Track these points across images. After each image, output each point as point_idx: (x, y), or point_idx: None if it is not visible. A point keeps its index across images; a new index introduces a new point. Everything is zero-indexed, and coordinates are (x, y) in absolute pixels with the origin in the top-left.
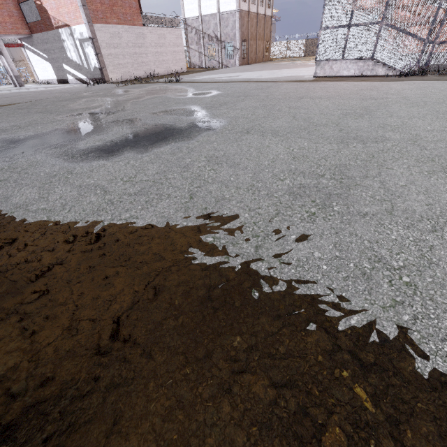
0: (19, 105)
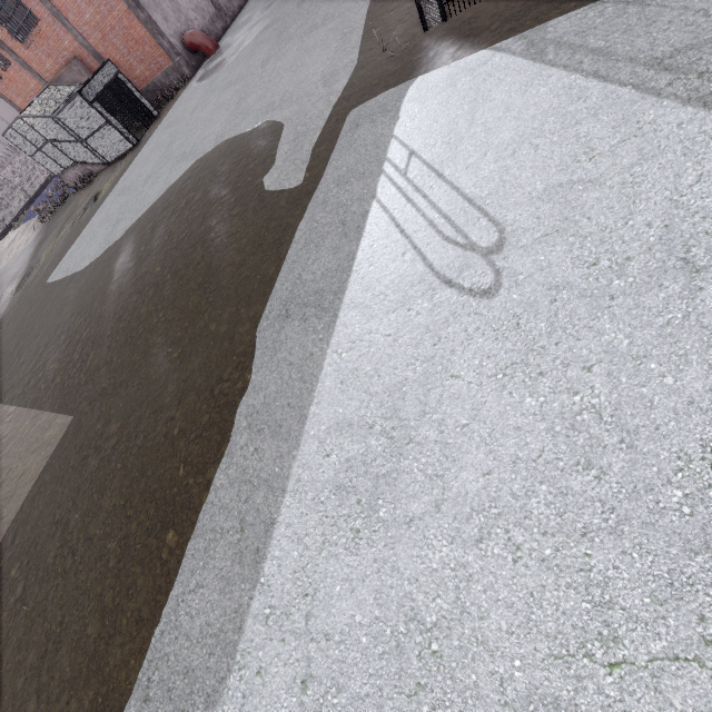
0: None
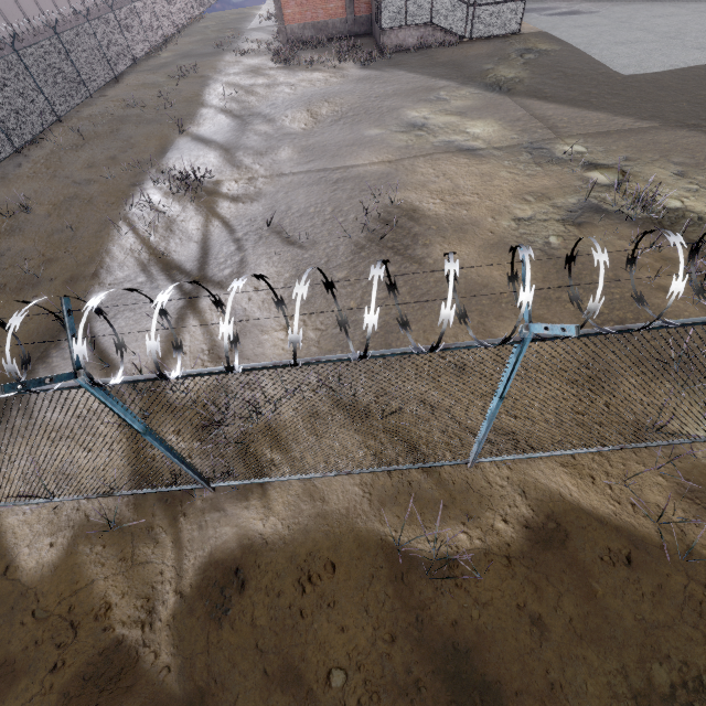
0: None
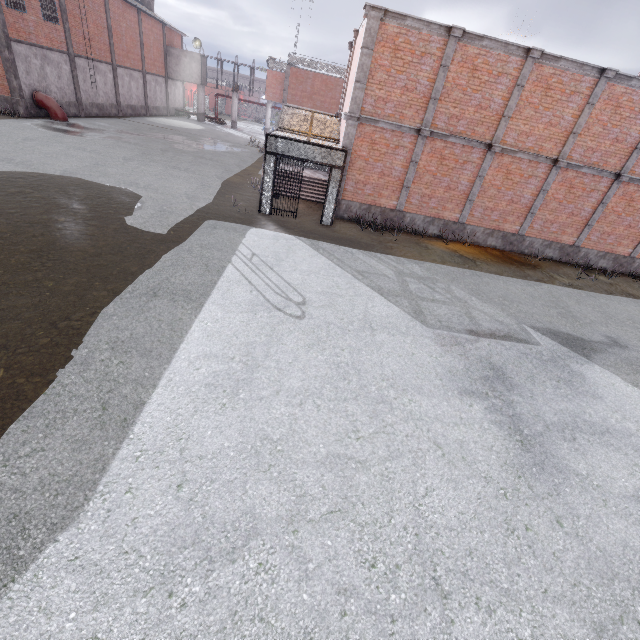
0: (164, 129)
